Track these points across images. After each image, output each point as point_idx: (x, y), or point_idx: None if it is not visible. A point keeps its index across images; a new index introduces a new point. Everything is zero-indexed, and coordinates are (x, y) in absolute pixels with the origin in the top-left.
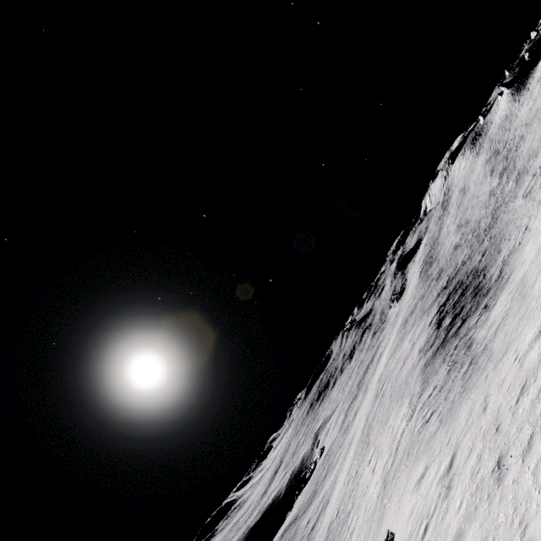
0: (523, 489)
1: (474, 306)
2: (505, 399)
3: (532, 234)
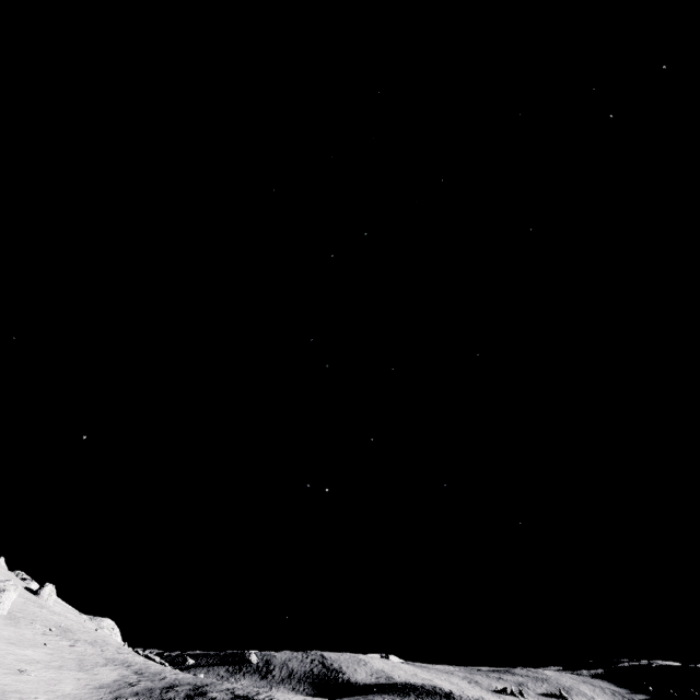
0: (84, 639)
1: (156, 691)
2: (91, 646)
3: (56, 696)
